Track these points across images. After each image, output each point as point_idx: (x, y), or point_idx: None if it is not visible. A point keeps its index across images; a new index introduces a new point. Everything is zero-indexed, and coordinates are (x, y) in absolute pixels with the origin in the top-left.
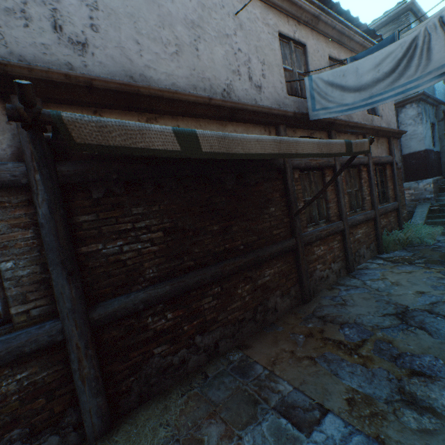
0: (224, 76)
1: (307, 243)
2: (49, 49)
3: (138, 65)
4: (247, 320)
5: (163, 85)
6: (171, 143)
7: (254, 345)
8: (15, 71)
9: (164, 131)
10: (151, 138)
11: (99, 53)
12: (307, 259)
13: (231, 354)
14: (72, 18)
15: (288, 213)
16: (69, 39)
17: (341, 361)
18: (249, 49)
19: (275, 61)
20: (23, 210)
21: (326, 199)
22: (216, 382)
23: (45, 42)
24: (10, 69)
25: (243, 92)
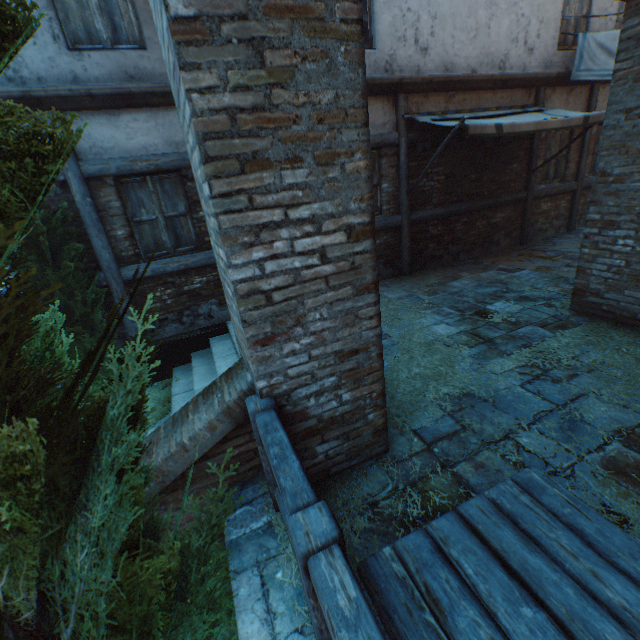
0: (503, 48)
1: (536, 198)
2: (411, 59)
3: (450, 56)
4: (478, 245)
5: (461, 68)
6: (492, 131)
7: (481, 258)
8: (404, 82)
9: (491, 126)
10: (487, 130)
11: (432, 54)
12: (532, 212)
13: (466, 260)
14: (423, 32)
15: (527, 170)
16: (420, 49)
17: (538, 260)
18: (531, 11)
19: (554, 15)
20: (392, 158)
21: (566, 160)
22: (460, 266)
23: (410, 54)
24: (403, 81)
25: (516, 59)
